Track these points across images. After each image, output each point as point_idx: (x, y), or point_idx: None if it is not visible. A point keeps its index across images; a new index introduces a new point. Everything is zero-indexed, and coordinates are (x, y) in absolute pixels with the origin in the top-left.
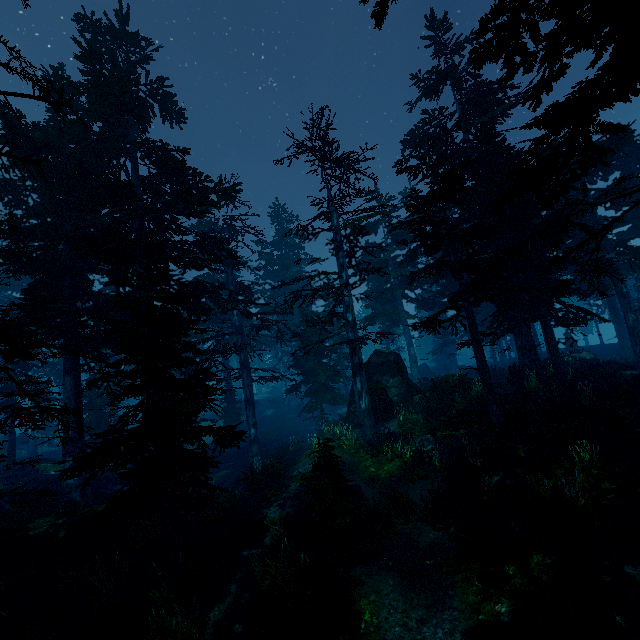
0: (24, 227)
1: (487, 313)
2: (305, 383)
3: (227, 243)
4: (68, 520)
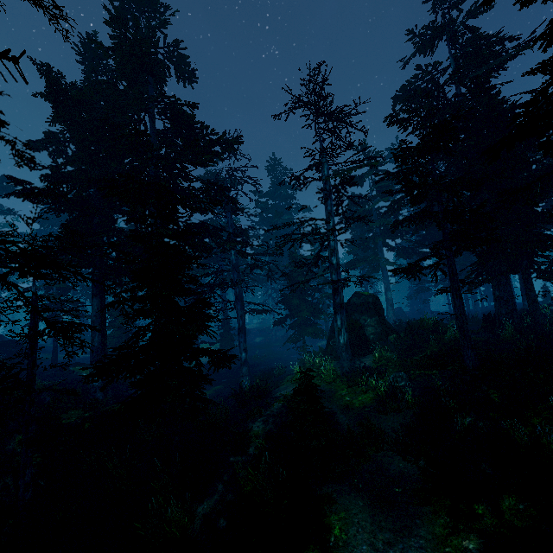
0: (63, 172)
1: (464, 264)
2: (290, 317)
3: (228, 190)
4: (92, 414)
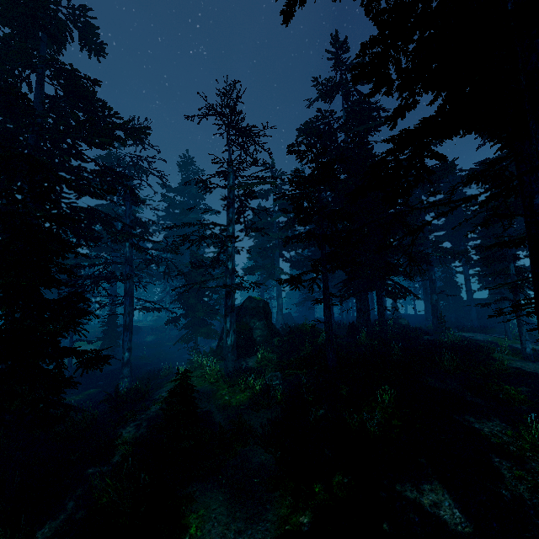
0: None
1: (342, 279)
2: (185, 317)
3: (127, 179)
4: None
